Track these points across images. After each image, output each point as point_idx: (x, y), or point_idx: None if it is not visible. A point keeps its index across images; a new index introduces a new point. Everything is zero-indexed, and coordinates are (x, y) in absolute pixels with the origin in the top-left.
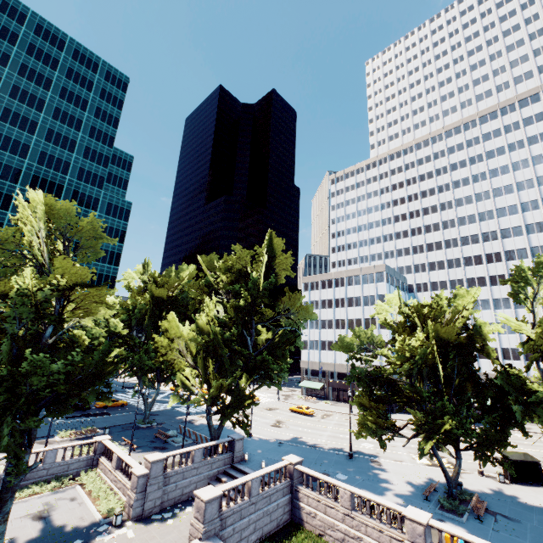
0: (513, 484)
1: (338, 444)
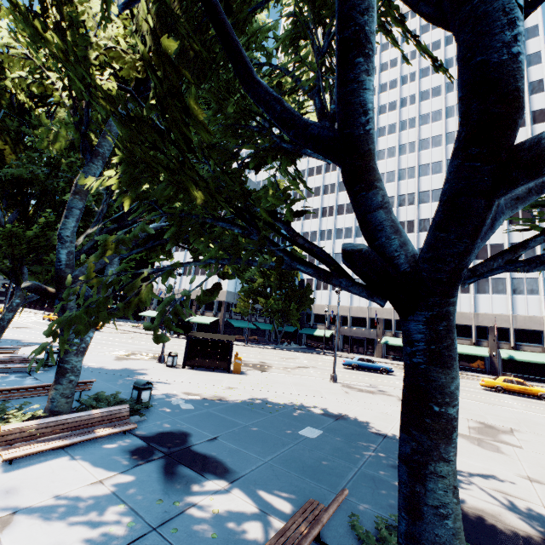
0: (183, 369)
1: (38, 339)
